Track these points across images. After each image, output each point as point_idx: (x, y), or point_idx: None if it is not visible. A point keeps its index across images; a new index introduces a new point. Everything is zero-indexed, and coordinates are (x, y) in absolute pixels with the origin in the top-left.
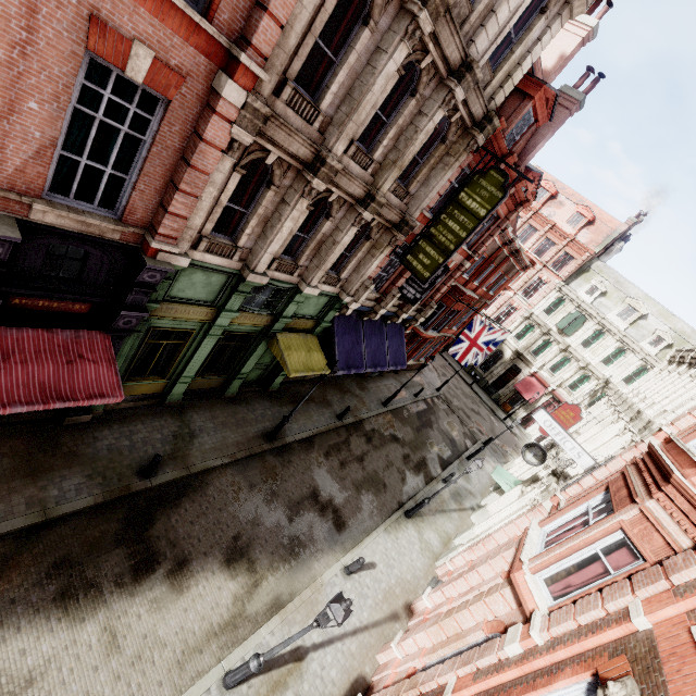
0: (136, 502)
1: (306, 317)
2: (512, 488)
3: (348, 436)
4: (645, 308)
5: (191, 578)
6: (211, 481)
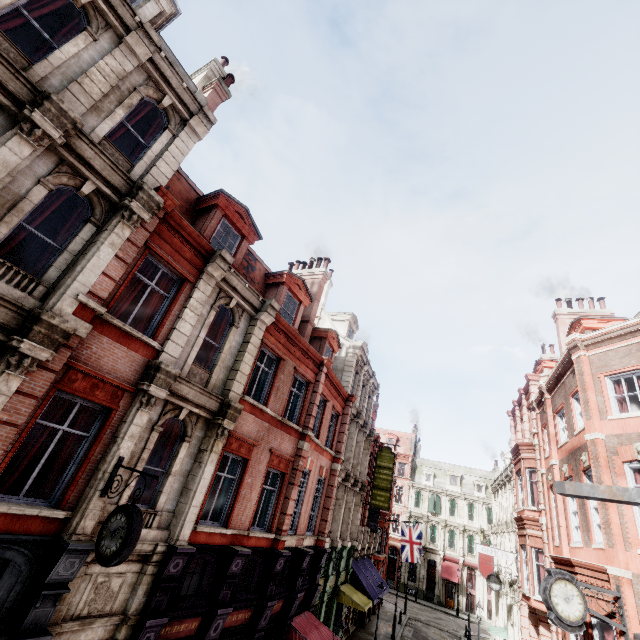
0: None
1: (343, 569)
2: (507, 631)
3: None
4: (458, 472)
5: None
6: None
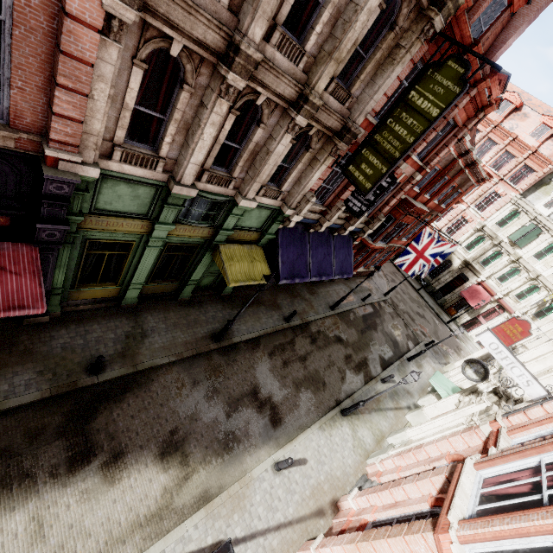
0: (82, 397)
1: (249, 229)
2: (449, 395)
3: (294, 337)
4: None
5: (125, 470)
6: (157, 377)
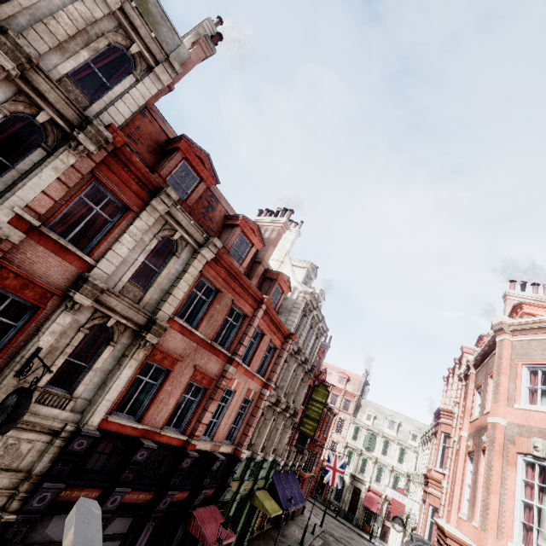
0: None
1: (262, 477)
2: None
3: None
4: (397, 419)
5: None
6: None
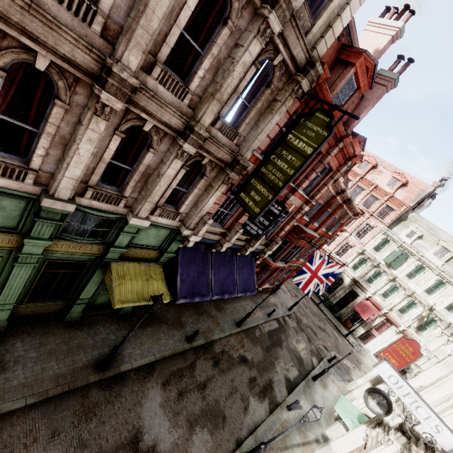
0: None
1: (147, 247)
2: (356, 427)
3: (195, 360)
4: None
5: None
6: None
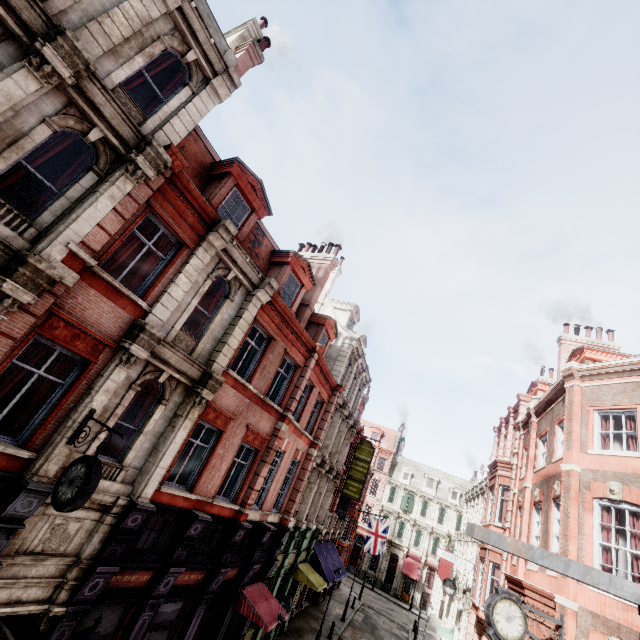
0: None
1: (304, 549)
2: (453, 633)
3: None
4: (436, 476)
5: None
6: None
